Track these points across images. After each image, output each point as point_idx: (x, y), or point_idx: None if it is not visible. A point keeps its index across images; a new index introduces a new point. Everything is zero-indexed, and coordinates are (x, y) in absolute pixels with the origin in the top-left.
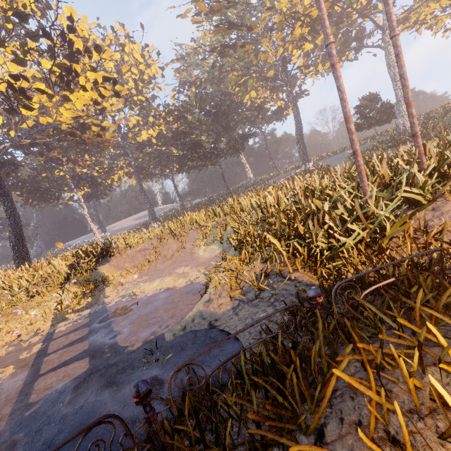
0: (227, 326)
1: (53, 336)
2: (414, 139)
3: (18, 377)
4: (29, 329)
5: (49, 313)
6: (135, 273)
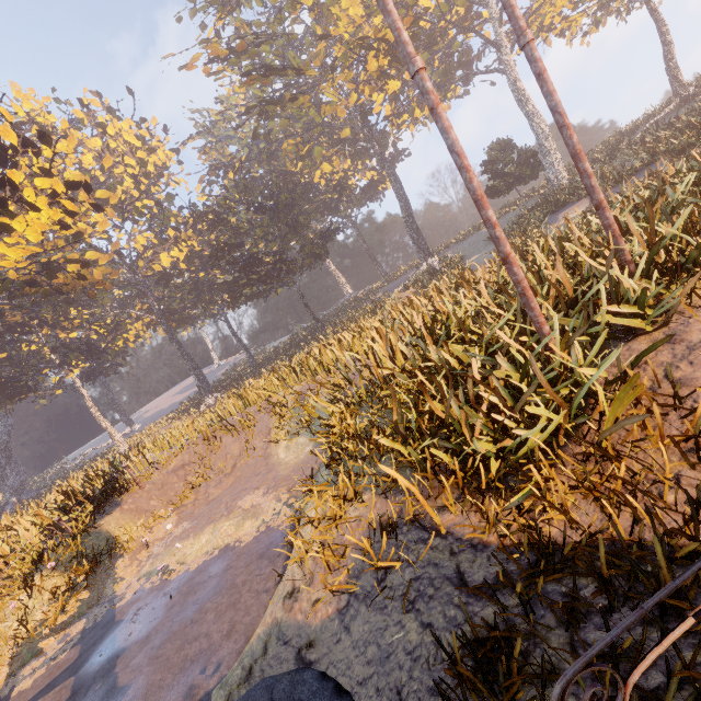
0: (332, 664)
1: None
2: (599, 213)
3: None
4: None
5: (4, 647)
6: (171, 517)
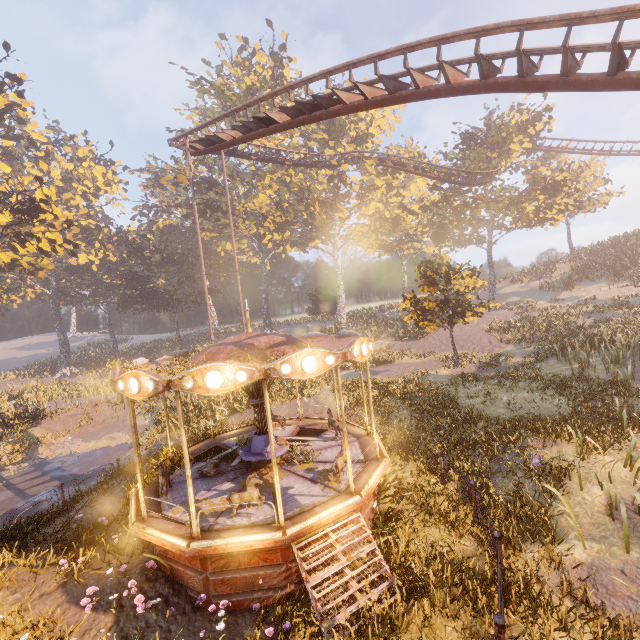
0: None
1: (6, 478)
2: None
3: (4, 493)
4: None
5: None
6: (67, 436)
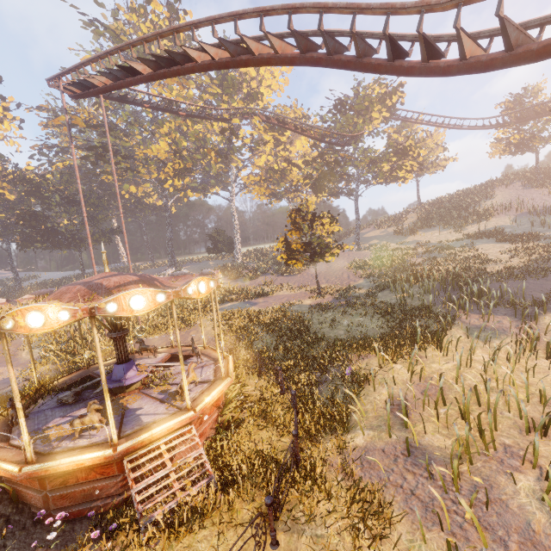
0: None
1: None
2: None
3: None
4: None
5: None
6: None
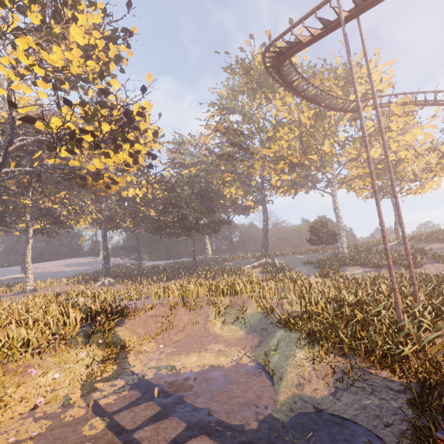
0: (335, 410)
1: (105, 409)
2: (414, 286)
3: None
4: (49, 397)
5: (75, 378)
6: (151, 342)
